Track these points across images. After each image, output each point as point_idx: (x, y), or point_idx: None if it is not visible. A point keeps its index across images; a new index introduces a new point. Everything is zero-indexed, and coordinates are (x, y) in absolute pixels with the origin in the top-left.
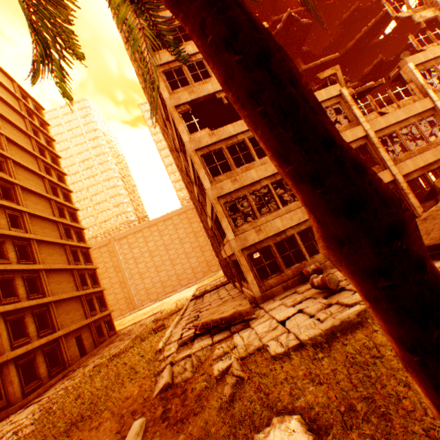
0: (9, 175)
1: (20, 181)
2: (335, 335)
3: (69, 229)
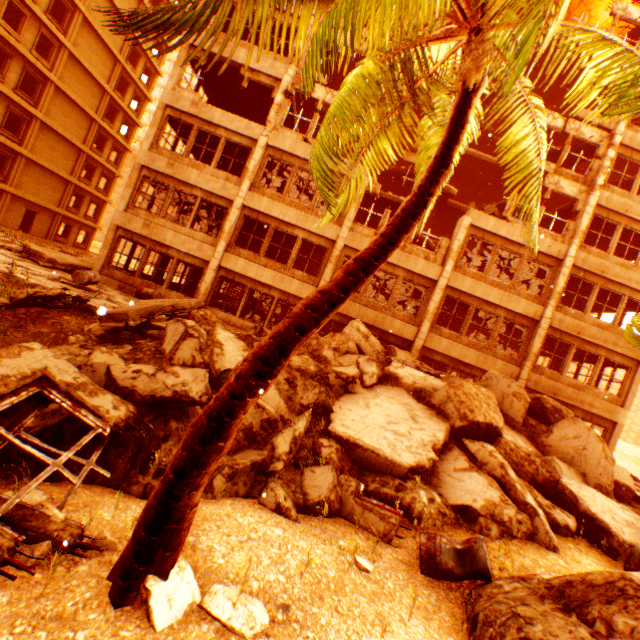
0: None
1: (92, 12)
2: None
3: (118, 110)
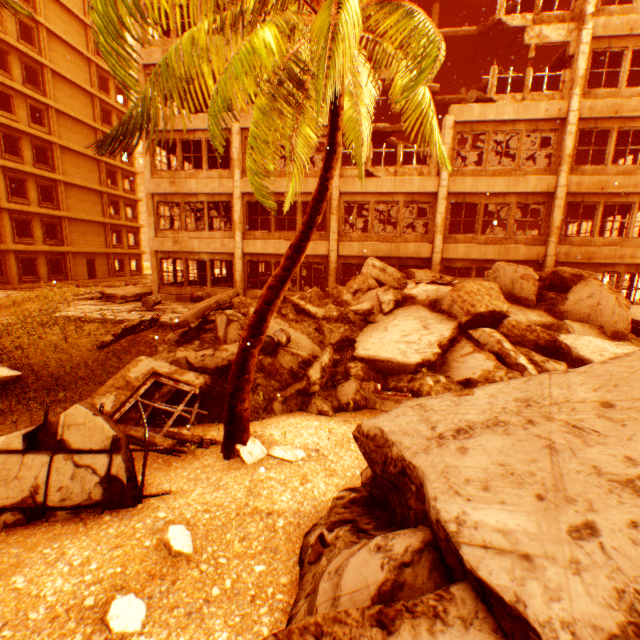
0: (39, 51)
1: (54, 62)
2: (82, 322)
3: None
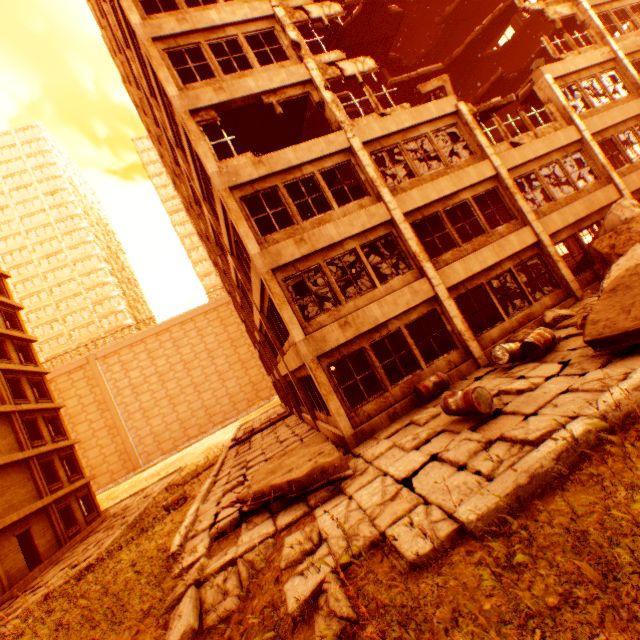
0: None
1: None
2: (522, 503)
3: (2, 341)
